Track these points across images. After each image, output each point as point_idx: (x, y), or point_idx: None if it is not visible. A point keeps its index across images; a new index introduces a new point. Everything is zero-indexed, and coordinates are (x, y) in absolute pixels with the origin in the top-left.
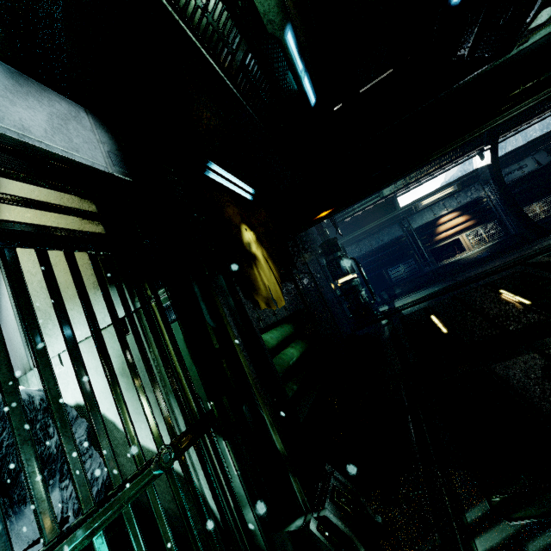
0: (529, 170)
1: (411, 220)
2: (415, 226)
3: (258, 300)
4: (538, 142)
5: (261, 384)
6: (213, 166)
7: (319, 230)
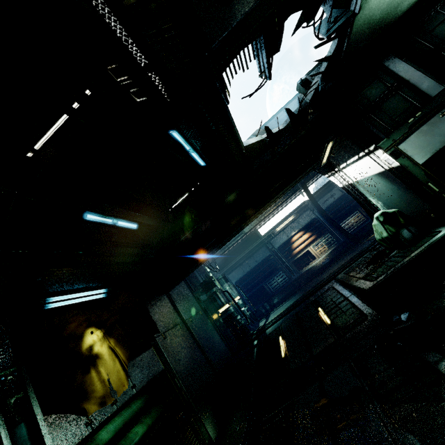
0: (337, 197)
1: (273, 243)
2: (277, 246)
3: (87, 406)
4: None
5: None
6: (53, 300)
7: (201, 269)
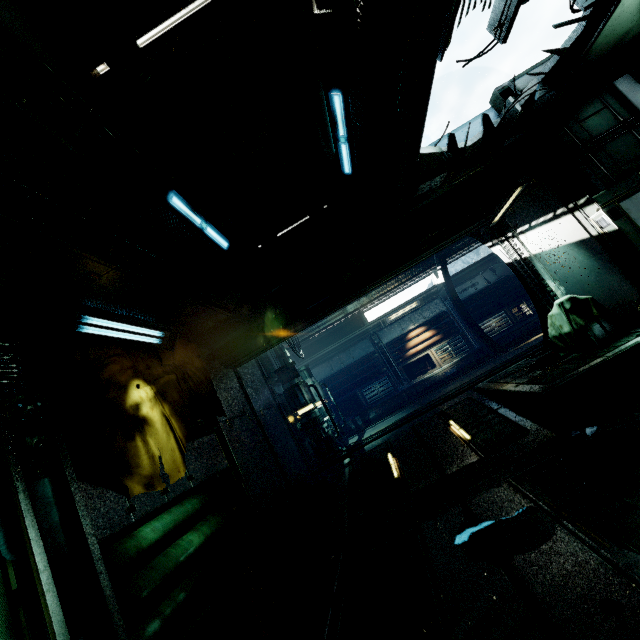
0: (480, 288)
1: (381, 335)
2: (385, 342)
3: (131, 485)
4: (484, 262)
5: (69, 636)
6: (91, 321)
7: (278, 352)
